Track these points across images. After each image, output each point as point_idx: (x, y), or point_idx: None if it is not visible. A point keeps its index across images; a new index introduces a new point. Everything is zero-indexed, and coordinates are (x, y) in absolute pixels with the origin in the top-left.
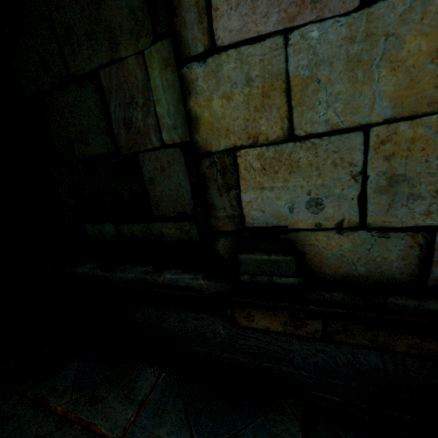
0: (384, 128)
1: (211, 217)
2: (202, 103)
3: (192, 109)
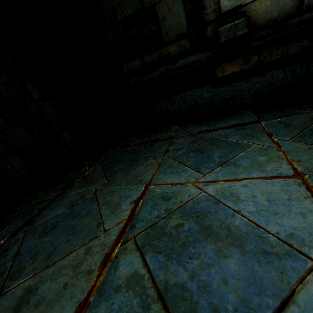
0: None
1: (204, 15)
2: None
3: None
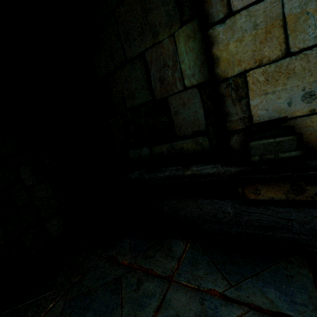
0: None
1: (226, 122)
2: (222, 48)
3: (215, 54)
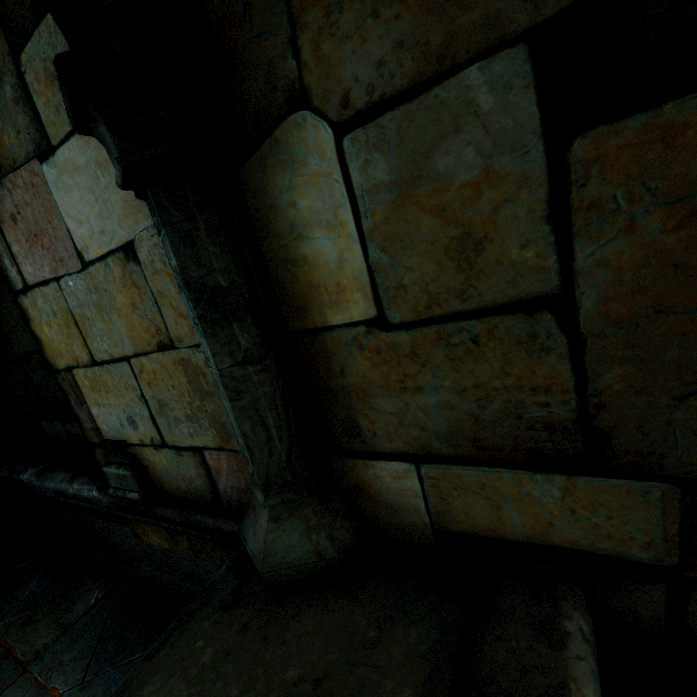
0: (137, 360)
1: (83, 429)
2: (39, 328)
3: (36, 332)
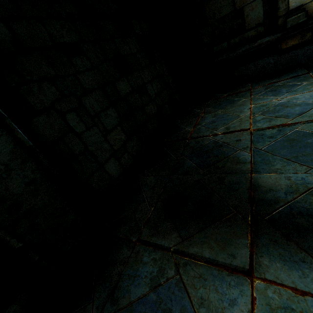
0: None
1: (277, 13)
2: None
3: None
